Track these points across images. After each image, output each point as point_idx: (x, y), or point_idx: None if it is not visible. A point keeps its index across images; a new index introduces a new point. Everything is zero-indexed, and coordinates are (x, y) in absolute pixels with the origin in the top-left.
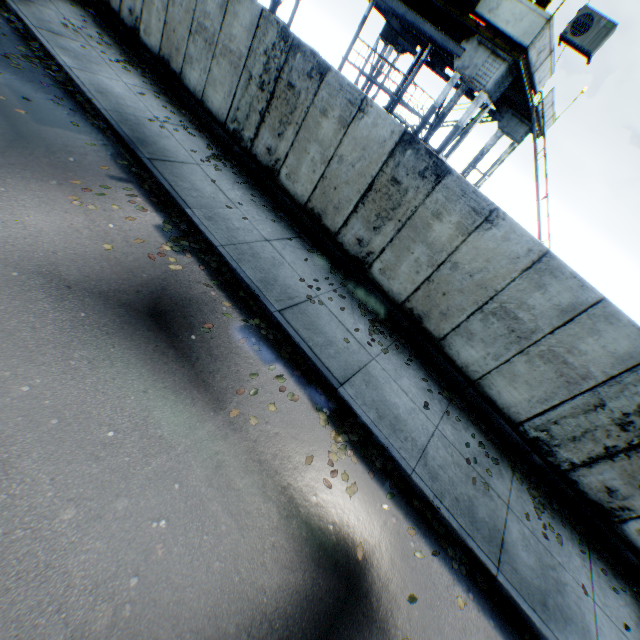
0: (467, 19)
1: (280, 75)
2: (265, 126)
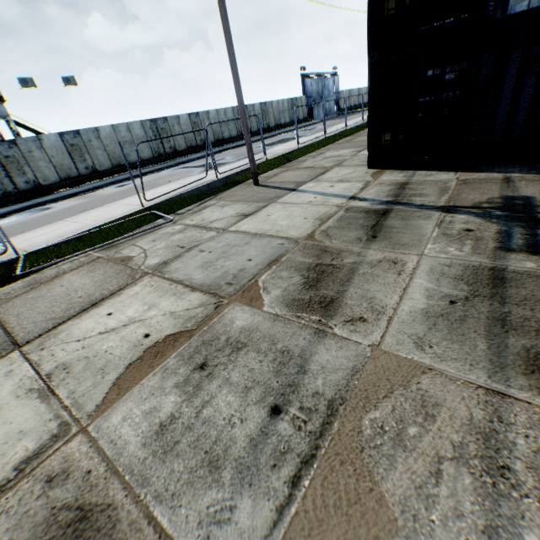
0: None
1: None
2: (15, 178)
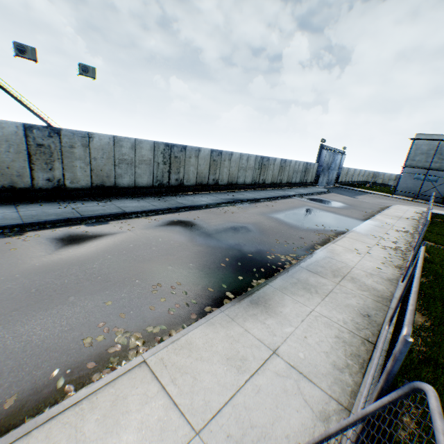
0: None
1: None
2: None
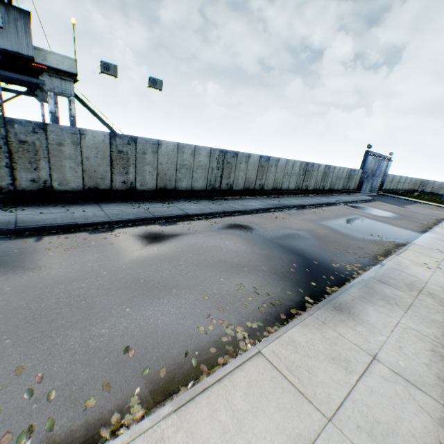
0: (33, 66)
1: (8, 140)
2: (19, 170)
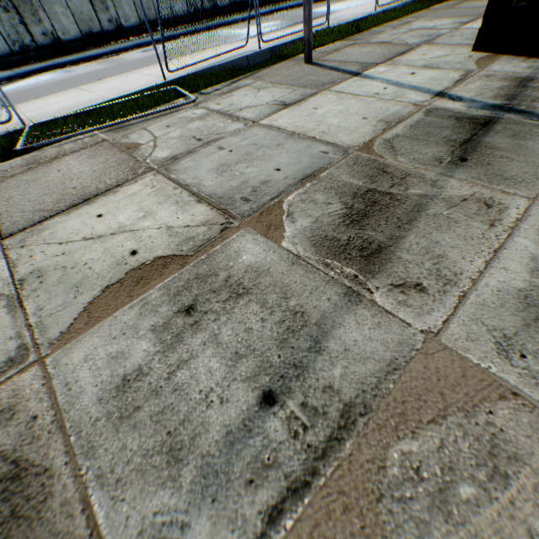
0: None
1: None
2: (31, 27)
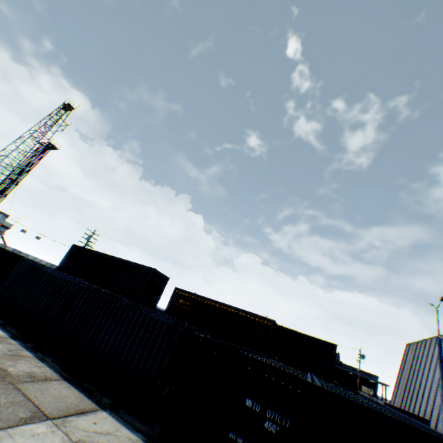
0: None
1: None
2: None
